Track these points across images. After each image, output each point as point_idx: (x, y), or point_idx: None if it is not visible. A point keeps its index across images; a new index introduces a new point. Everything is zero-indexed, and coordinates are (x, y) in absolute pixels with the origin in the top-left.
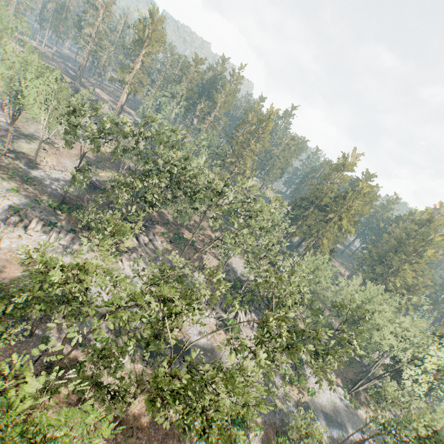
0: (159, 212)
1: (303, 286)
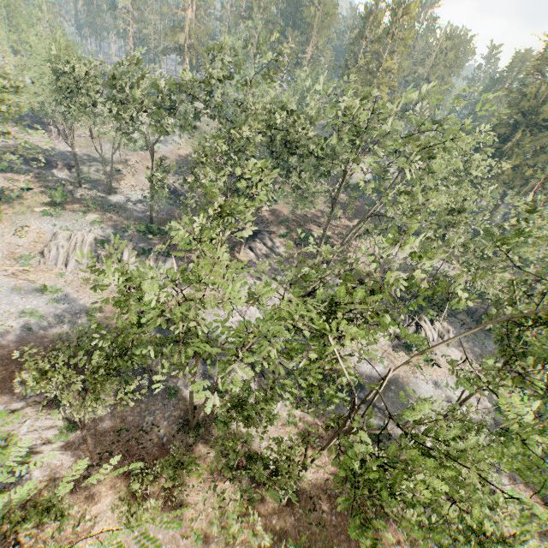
0: (270, 210)
1: (541, 261)
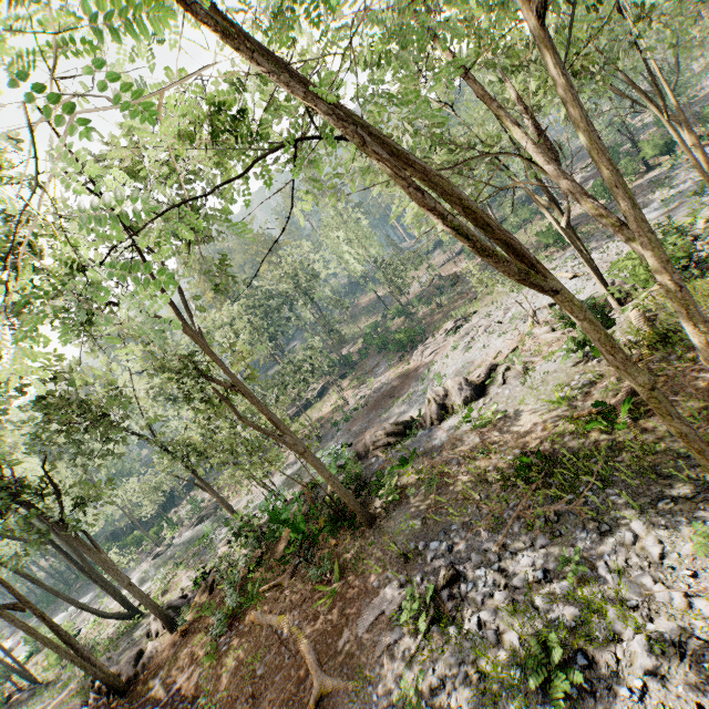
0: None
1: None
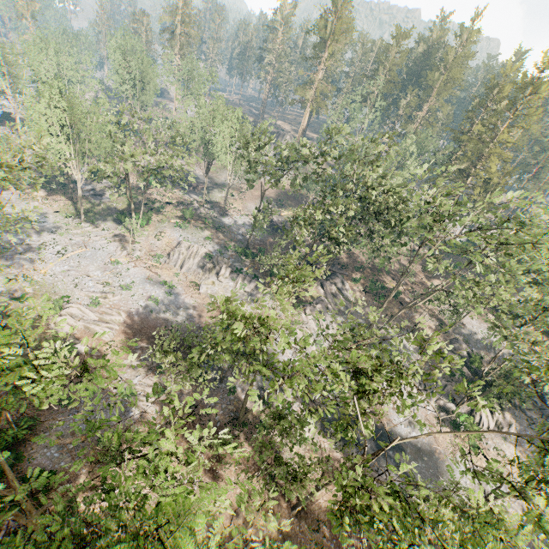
0: (349, 253)
1: None
